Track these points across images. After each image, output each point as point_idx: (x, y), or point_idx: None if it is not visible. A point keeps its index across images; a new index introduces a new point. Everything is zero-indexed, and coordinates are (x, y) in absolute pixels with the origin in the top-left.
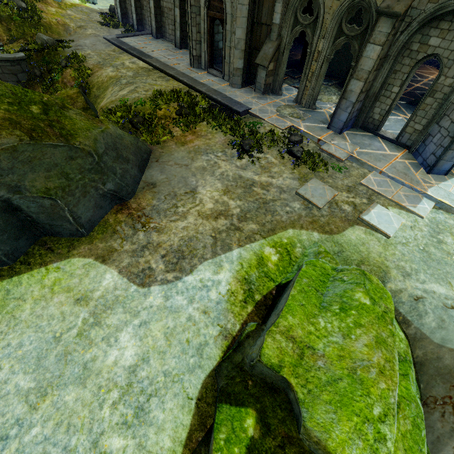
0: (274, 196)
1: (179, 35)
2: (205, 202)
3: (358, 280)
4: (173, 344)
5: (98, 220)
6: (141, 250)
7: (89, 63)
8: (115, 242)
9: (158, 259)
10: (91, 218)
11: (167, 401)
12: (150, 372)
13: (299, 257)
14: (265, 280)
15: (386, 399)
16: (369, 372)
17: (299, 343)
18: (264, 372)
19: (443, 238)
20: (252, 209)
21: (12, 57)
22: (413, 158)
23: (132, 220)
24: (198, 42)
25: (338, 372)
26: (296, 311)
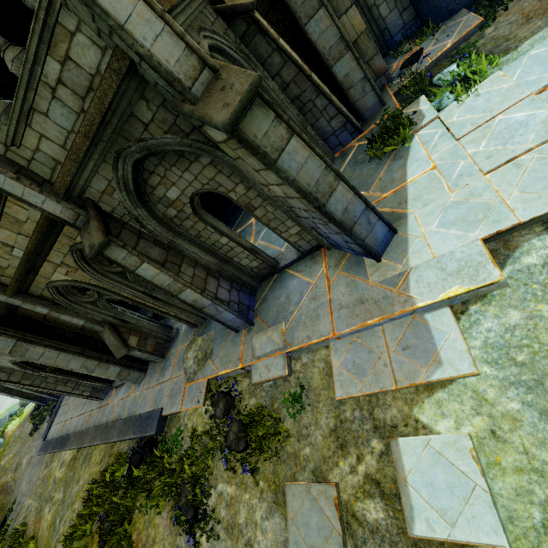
0: None
1: None
2: None
3: None
4: None
5: None
6: None
7: (30, 525)
8: None
9: None
10: None
11: None
12: None
13: None
14: None
15: None
16: None
17: None
18: None
19: None
20: None
21: None
22: (341, 254)
23: None
24: (77, 385)
25: None
26: None
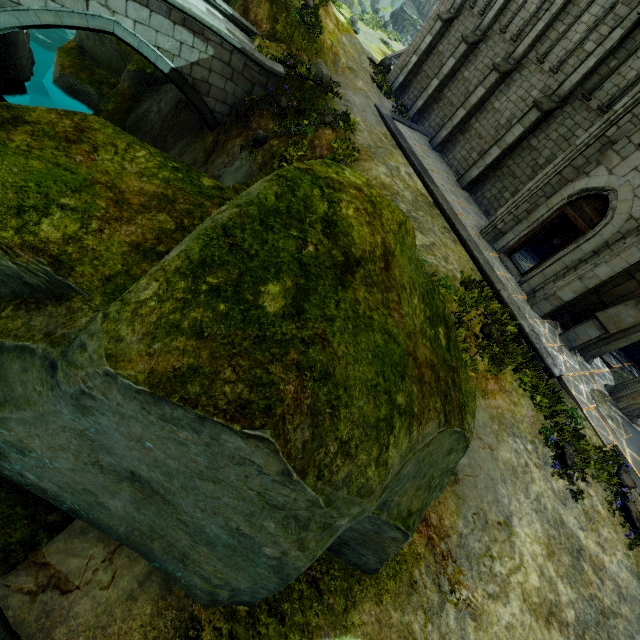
0: (612, 602)
1: (475, 176)
2: (527, 565)
3: None
4: None
5: None
6: None
7: (358, 139)
8: (416, 617)
9: None
10: None
11: None
12: None
13: None
14: None
15: None
16: None
17: None
18: None
19: None
20: (590, 622)
21: (269, 65)
22: None
23: (434, 562)
24: (517, 220)
25: None
26: None
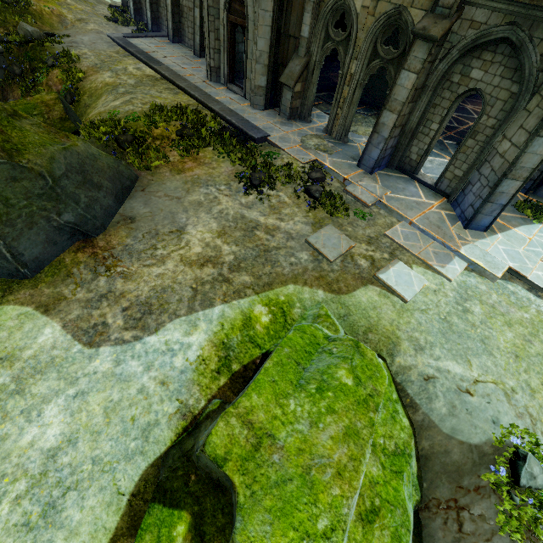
0: (279, 243)
1: (199, 41)
2: (192, 245)
3: (347, 354)
4: (113, 422)
5: (50, 259)
6: (98, 299)
7: (83, 64)
8: (67, 288)
9: (117, 313)
10: (40, 255)
11: (89, 497)
12: (74, 458)
13: (296, 319)
14: (249, 346)
15: (338, 509)
16: (324, 473)
17: (258, 430)
18: (209, 466)
19: (469, 307)
20: (249, 257)
21: None
22: (451, 209)
23: (94, 262)
24: (217, 51)
25: (291, 470)
26: (264, 388)
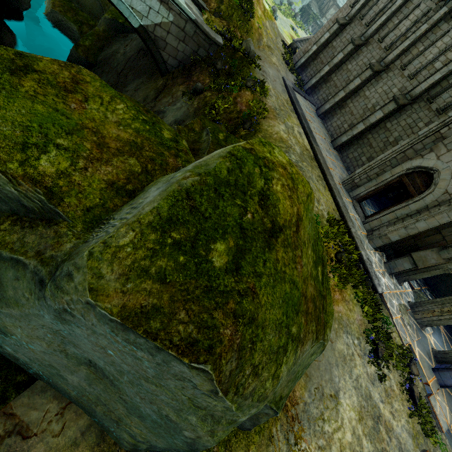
0: None
1: (344, 141)
2: (345, 426)
3: None
4: None
5: None
6: None
7: (268, 102)
8: None
9: None
10: None
11: None
12: None
13: None
14: None
15: None
16: None
17: None
18: None
19: None
20: None
21: (213, 35)
22: None
23: (286, 422)
24: (369, 178)
25: None
26: None
